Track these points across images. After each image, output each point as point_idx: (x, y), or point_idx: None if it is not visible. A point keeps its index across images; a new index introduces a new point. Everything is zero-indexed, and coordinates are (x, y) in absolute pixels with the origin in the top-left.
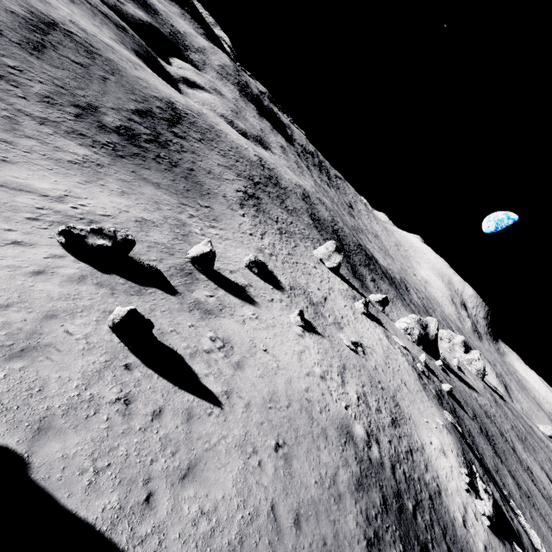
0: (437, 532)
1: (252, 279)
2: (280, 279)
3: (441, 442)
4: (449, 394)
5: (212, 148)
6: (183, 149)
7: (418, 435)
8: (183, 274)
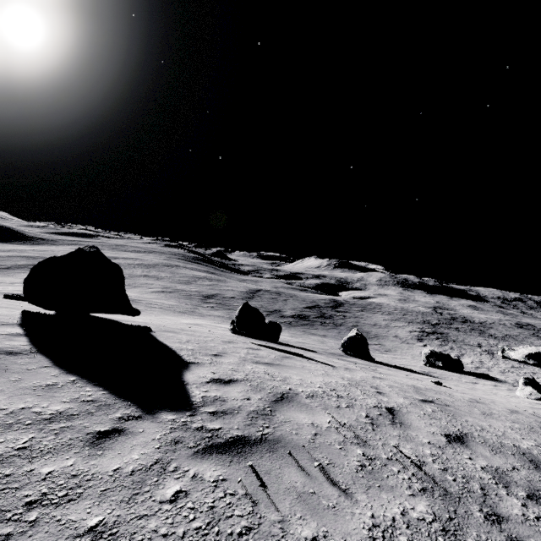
0: None
1: (436, 371)
2: (493, 376)
3: None
4: None
5: (375, 312)
6: (346, 317)
7: None
8: (331, 354)
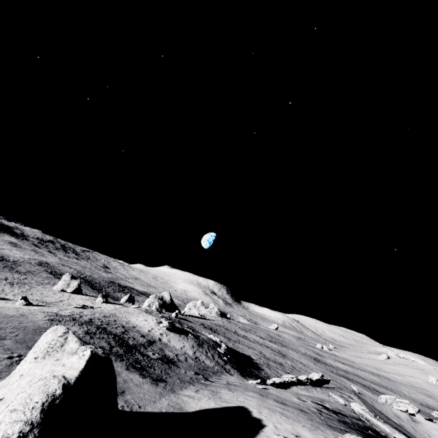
0: (120, 328)
1: None
2: (8, 297)
3: (145, 318)
4: (178, 318)
5: None
6: None
7: (128, 319)
8: None
